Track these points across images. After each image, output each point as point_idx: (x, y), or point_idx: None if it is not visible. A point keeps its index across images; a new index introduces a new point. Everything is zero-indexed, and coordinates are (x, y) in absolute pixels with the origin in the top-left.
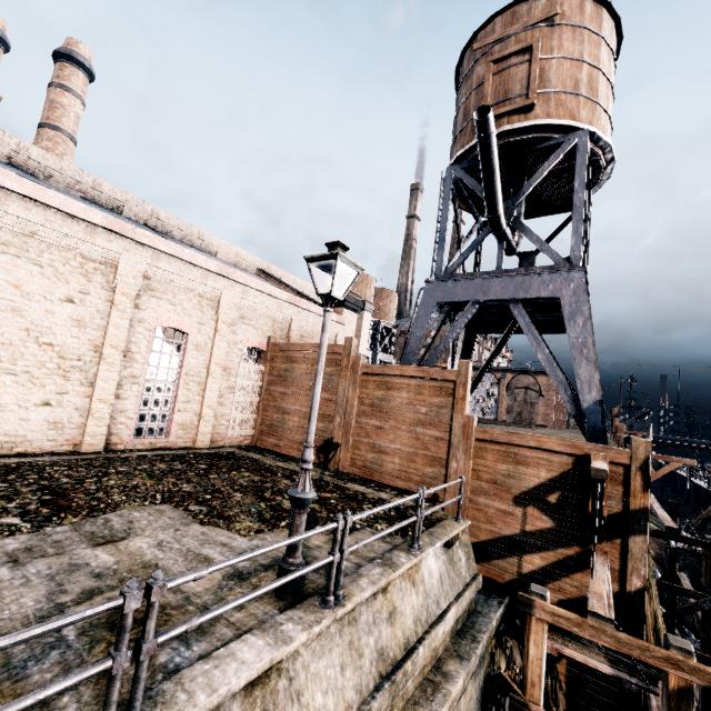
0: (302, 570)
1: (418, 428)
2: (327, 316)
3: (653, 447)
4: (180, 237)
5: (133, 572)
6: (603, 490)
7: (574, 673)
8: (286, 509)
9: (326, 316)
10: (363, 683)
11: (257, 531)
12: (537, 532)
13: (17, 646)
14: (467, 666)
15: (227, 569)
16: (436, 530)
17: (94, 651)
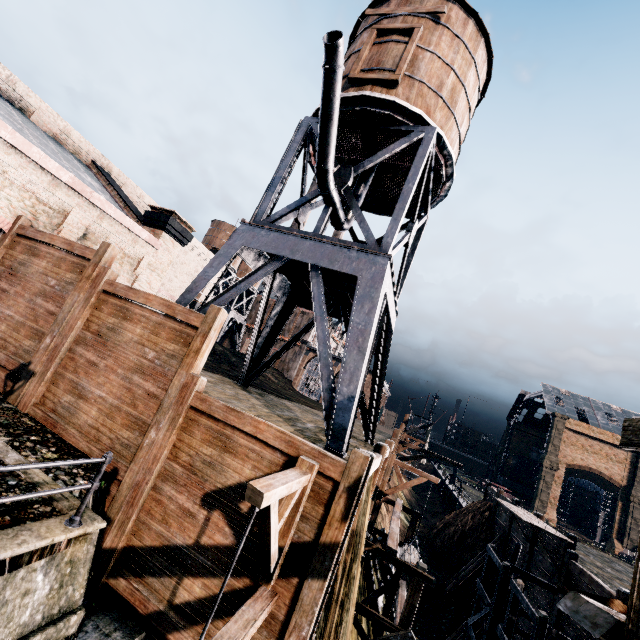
0: None
1: (135, 376)
2: None
3: (423, 455)
4: None
5: None
6: (270, 518)
7: None
8: None
9: None
10: None
11: None
12: (211, 548)
13: None
14: None
15: None
16: None
17: None
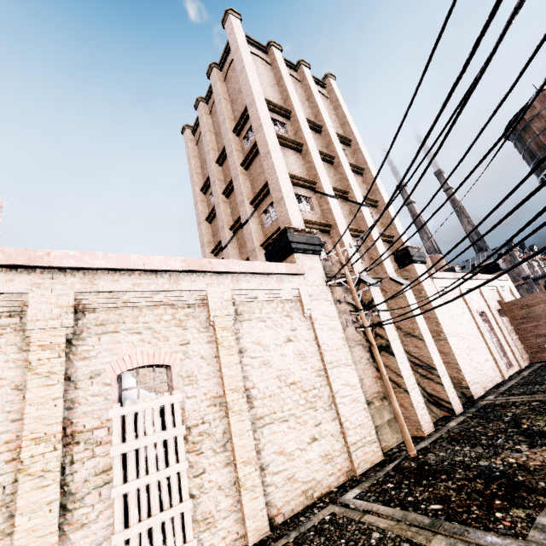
0: None
1: None
2: None
3: None
4: None
5: None
6: None
7: None
8: None
9: None
10: None
11: None
12: None
13: None
14: None
15: None
16: None
17: None
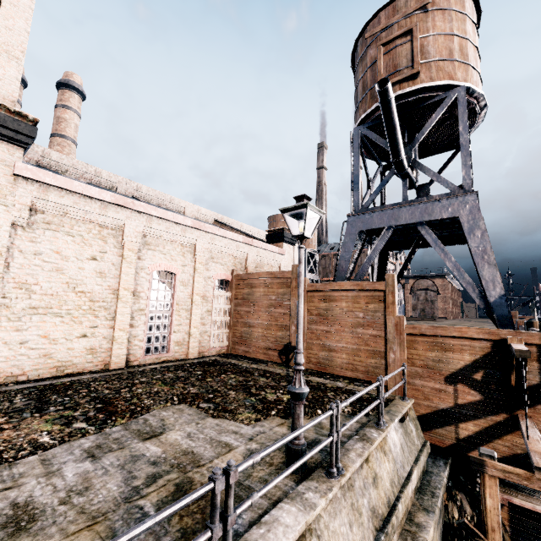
0: (315, 449)
1: (358, 329)
2: (301, 251)
3: None
4: (157, 203)
5: (178, 459)
6: (526, 367)
7: (516, 518)
8: (271, 401)
9: (300, 251)
10: (366, 536)
11: (256, 420)
12: (468, 404)
13: (116, 521)
14: (433, 517)
15: (244, 451)
16: (390, 409)
17: (172, 523)
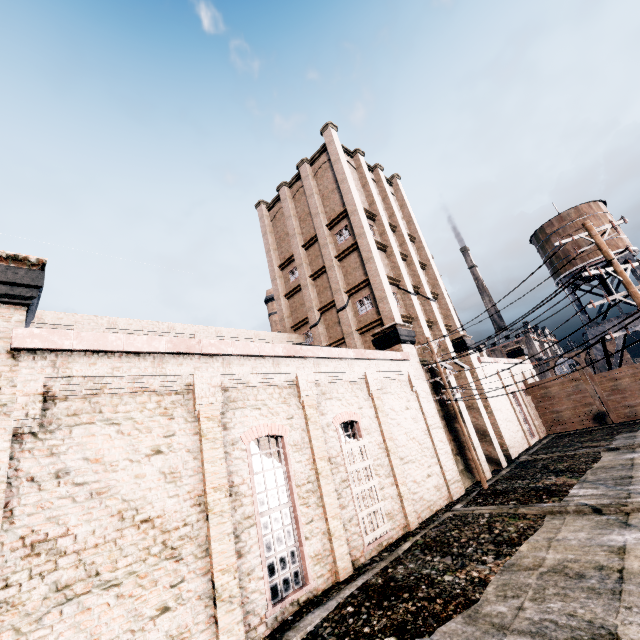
0: None
1: None
2: None
3: None
4: None
5: None
6: None
7: None
8: None
9: None
10: None
11: None
12: None
13: None
14: None
15: None
16: None
17: None
